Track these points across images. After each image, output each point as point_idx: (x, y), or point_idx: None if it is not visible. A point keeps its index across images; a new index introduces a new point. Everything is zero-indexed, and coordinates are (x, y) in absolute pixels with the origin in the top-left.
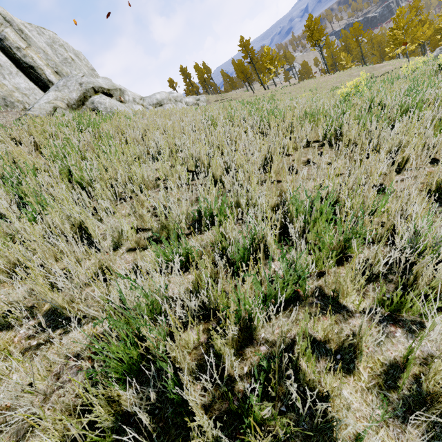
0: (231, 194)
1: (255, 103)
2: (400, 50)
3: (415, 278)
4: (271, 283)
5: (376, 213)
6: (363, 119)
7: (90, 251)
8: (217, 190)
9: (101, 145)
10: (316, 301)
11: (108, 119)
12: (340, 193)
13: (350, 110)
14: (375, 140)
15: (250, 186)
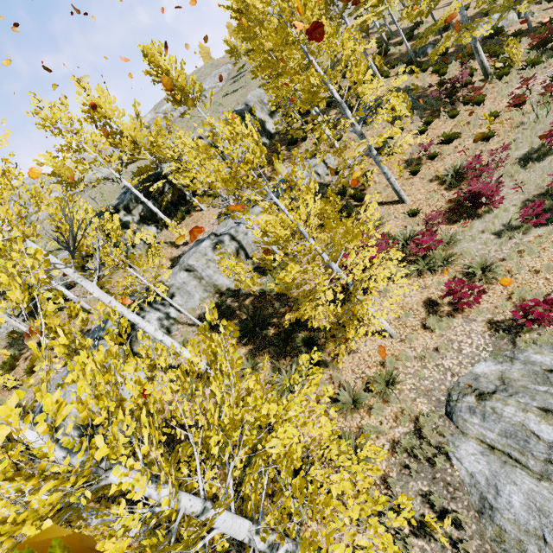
0: None
1: None
2: None
3: None
4: None
5: None
6: None
7: None
8: None
9: None
10: None
11: None
12: None
13: None
14: None
15: None
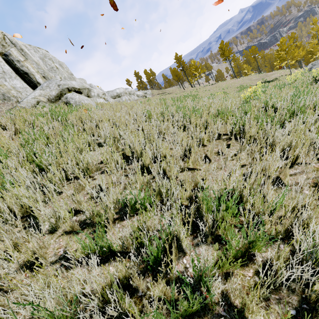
0: (154, 184)
1: (183, 100)
2: (284, 64)
3: (318, 298)
4: (181, 282)
5: (275, 211)
6: (260, 121)
7: (26, 238)
8: (143, 179)
9: (62, 133)
10: (222, 312)
11: (76, 110)
12: (243, 190)
13: (250, 111)
14: (270, 138)
15: (168, 181)
